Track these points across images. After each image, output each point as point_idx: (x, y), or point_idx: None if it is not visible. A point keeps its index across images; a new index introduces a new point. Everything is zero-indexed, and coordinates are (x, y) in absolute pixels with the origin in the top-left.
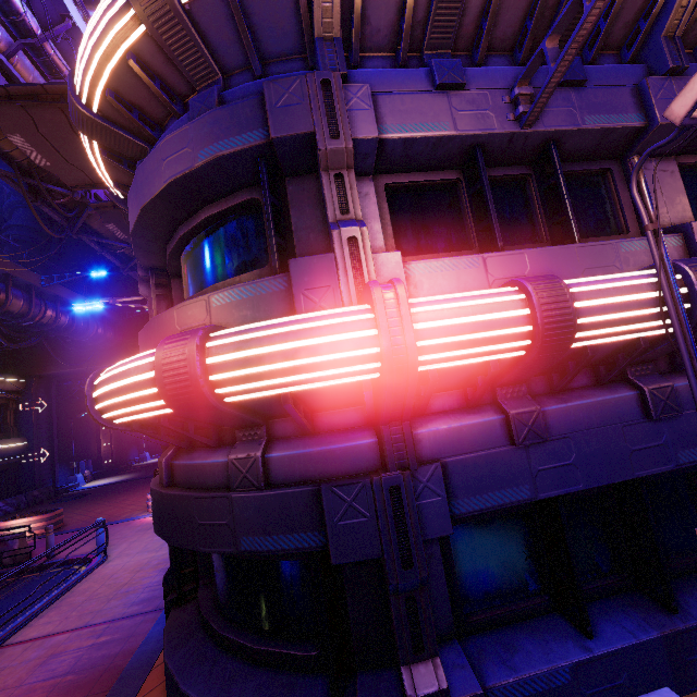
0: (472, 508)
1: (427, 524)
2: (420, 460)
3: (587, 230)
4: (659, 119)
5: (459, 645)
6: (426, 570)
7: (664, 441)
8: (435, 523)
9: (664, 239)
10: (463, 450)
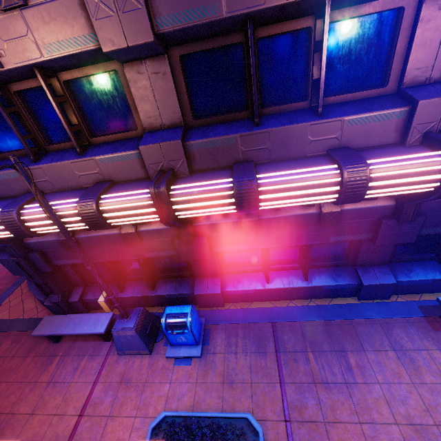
0: (61, 263)
1: (41, 268)
2: (33, 250)
3: (115, 123)
4: (101, 47)
5: (83, 287)
6: (41, 280)
7: (138, 249)
8: (44, 268)
9: (129, 154)
10: (48, 248)
